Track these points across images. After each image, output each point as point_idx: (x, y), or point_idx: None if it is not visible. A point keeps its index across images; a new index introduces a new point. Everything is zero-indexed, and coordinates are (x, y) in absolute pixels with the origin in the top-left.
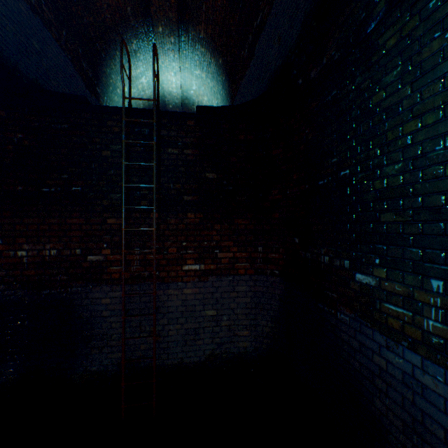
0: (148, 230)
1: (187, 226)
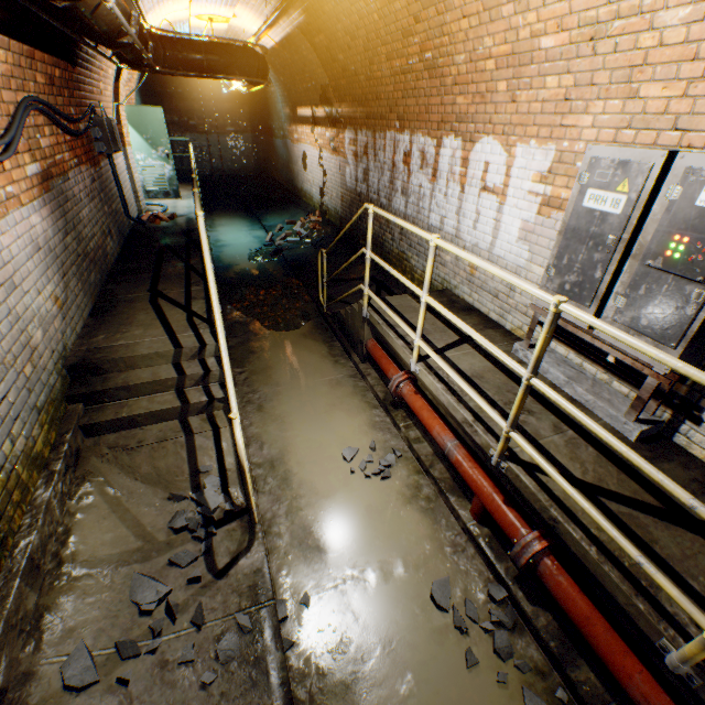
0: (211, 112)
1: (226, 111)
